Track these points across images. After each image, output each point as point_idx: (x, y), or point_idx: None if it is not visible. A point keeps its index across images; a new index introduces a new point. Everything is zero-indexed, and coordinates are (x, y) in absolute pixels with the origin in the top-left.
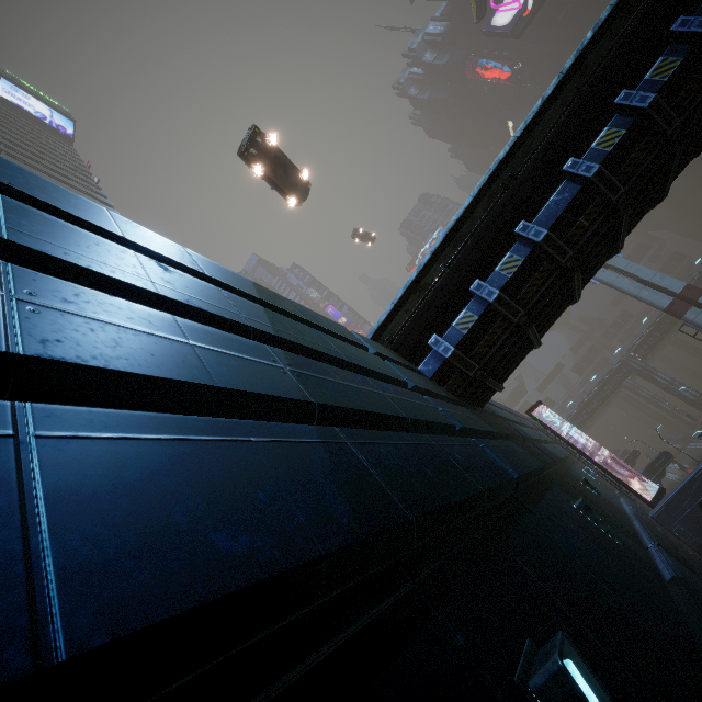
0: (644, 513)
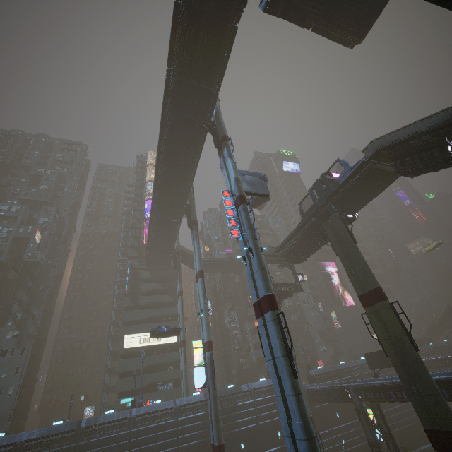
0: None
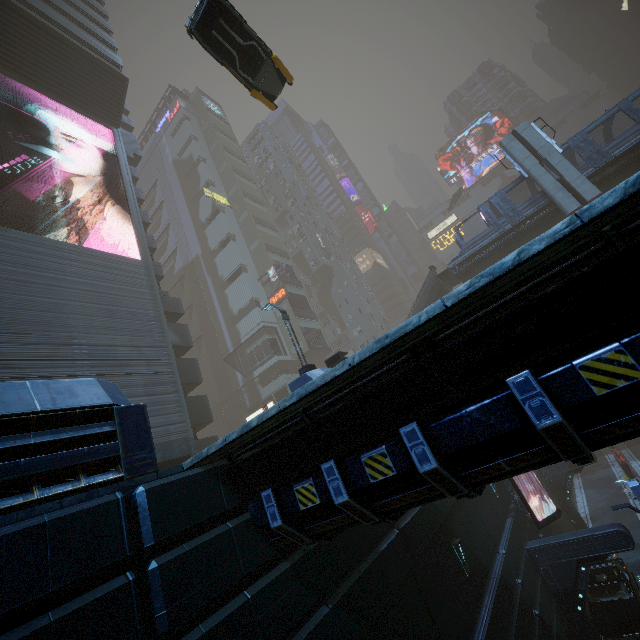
0: (519, 549)
